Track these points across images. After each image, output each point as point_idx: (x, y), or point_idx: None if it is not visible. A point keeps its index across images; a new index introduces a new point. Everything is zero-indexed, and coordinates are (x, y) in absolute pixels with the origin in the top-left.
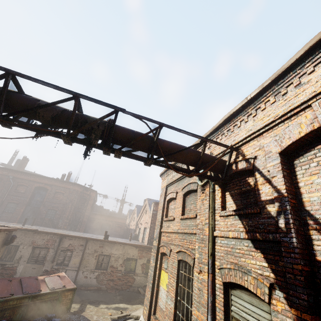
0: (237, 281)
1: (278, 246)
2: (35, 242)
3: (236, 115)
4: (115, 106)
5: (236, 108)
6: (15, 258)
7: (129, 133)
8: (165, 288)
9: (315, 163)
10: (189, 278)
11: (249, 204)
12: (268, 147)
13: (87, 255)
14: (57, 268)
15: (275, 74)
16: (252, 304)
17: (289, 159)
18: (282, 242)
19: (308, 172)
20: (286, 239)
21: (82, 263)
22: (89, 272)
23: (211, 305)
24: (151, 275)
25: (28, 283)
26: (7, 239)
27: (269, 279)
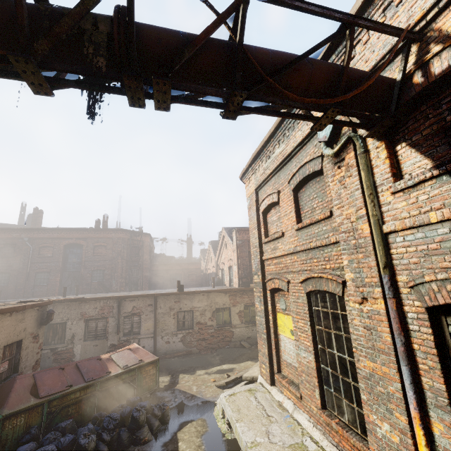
0: None
1: None
2: (85, 314)
3: None
4: None
5: None
6: (66, 338)
7: (174, 34)
8: (289, 336)
9: None
10: (335, 315)
11: None
12: None
13: (161, 316)
14: (127, 339)
15: None
16: None
17: None
18: None
19: None
20: None
21: (158, 327)
22: (170, 335)
23: (405, 350)
24: (262, 322)
25: (89, 367)
26: (43, 317)
27: None
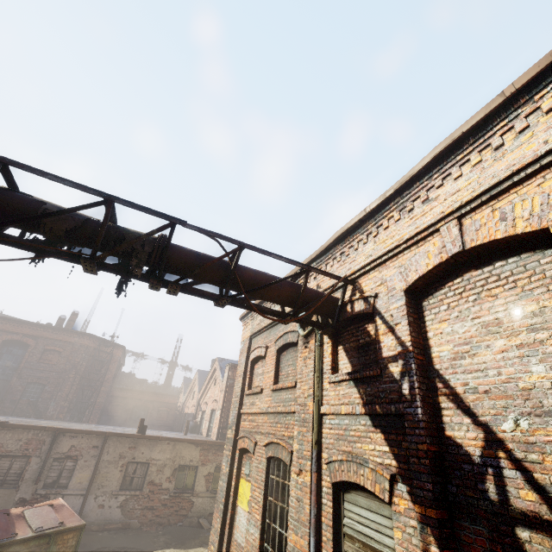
0: (351, 477)
1: (402, 421)
2: (2, 446)
3: (352, 232)
4: (171, 217)
5: (352, 223)
6: None
7: (192, 256)
8: (245, 508)
9: (445, 306)
10: (284, 485)
11: (368, 363)
12: (392, 281)
13: (104, 465)
14: (46, 494)
15: (399, 183)
16: (370, 510)
17: (417, 300)
18: (406, 415)
19: (438, 318)
20: (411, 410)
21: (95, 481)
22: (108, 496)
23: (316, 521)
24: (223, 488)
25: None
26: None
27: (390, 469)
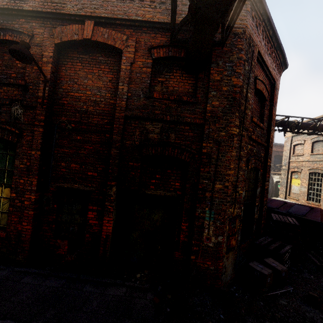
0: None
1: None
2: None
3: None
4: (303, 117)
5: None
6: None
7: (305, 125)
8: (297, 185)
9: None
10: (318, 178)
11: None
12: None
13: None
14: None
15: None
16: None
17: None
18: None
19: None
20: None
21: None
22: None
23: None
24: (284, 181)
25: None
26: None
27: None
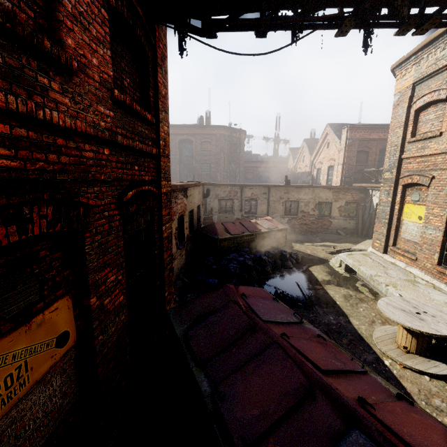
0: None
1: None
2: (218, 195)
3: None
4: None
5: None
6: (207, 210)
7: None
8: (415, 221)
9: None
10: None
11: None
12: None
13: (272, 203)
14: (247, 216)
15: None
16: None
17: None
18: None
19: None
20: None
21: (269, 210)
22: (279, 218)
23: None
24: (385, 211)
25: (248, 225)
26: (203, 193)
27: None
